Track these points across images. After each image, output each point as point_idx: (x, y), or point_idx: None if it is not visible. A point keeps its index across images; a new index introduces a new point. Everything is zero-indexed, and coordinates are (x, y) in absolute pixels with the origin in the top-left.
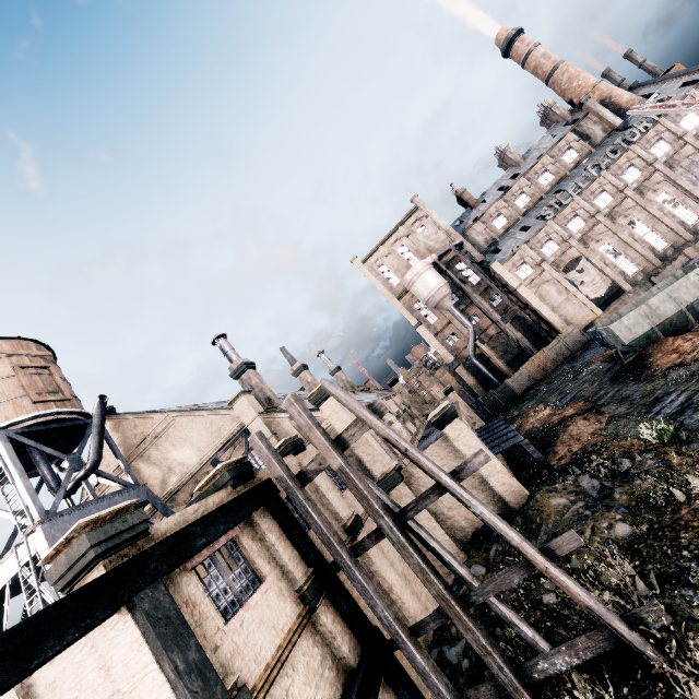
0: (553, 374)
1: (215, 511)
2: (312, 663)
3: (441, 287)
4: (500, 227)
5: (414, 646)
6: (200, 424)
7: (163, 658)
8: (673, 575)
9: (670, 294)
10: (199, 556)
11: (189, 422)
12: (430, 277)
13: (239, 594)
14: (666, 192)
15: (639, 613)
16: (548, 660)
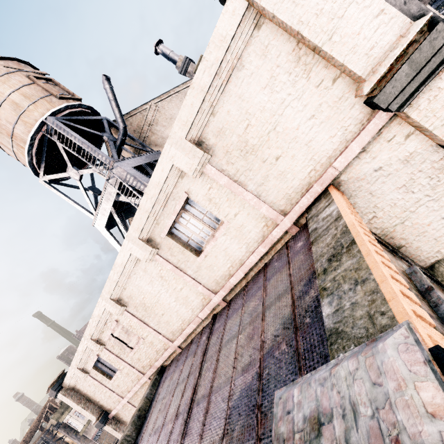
0: None
1: None
2: None
3: None
4: None
5: None
6: (177, 101)
7: None
8: None
9: None
10: None
11: (168, 103)
12: None
13: None
14: None
15: None
16: None
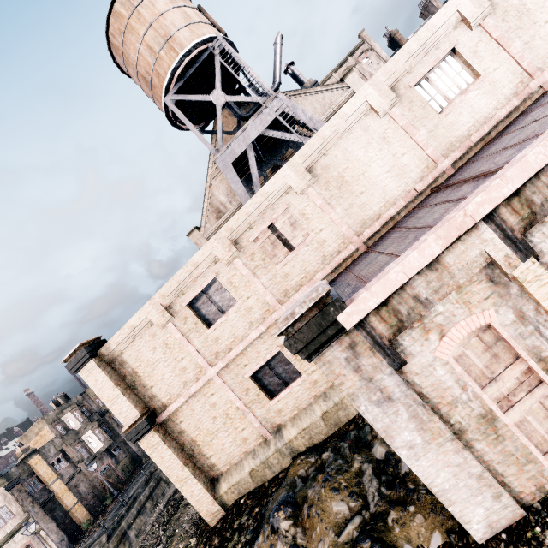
0: None
1: None
2: None
3: None
4: None
5: None
6: (313, 100)
7: None
8: None
9: None
10: None
11: (304, 99)
12: None
13: None
14: None
15: None
16: None
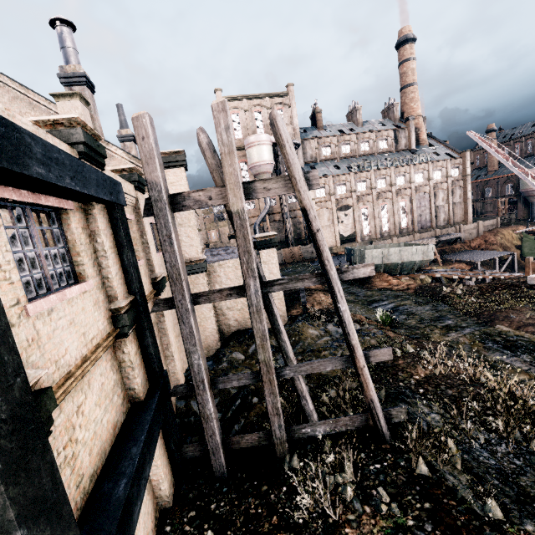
0: (298, 263)
1: (64, 154)
2: (106, 386)
3: (269, 164)
4: (324, 155)
5: (211, 395)
6: None
7: None
8: (393, 394)
9: (401, 251)
10: (15, 190)
11: None
12: (267, 151)
13: (50, 278)
14: (406, 203)
15: (392, 411)
16: (313, 427)
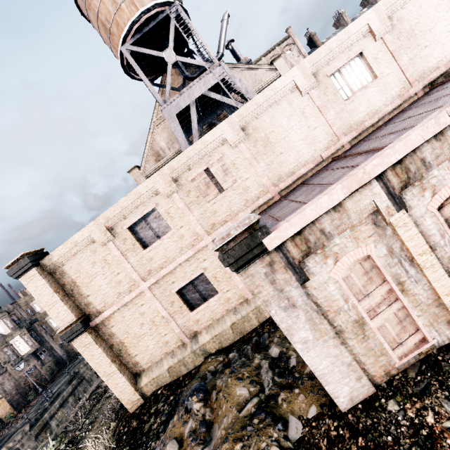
0: None
1: None
2: None
3: None
4: None
5: None
6: (247, 74)
7: None
8: None
9: None
10: None
11: (239, 72)
12: None
13: None
14: None
15: None
16: None
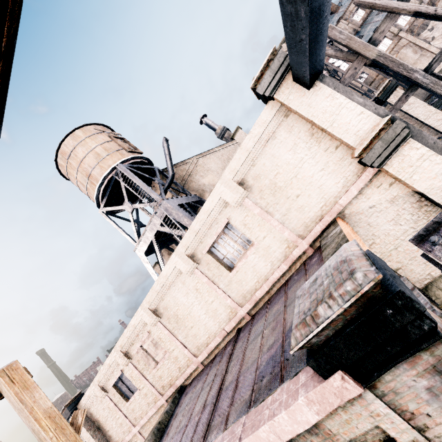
0: None
1: None
2: None
3: None
4: (359, 19)
5: None
6: (215, 158)
7: (352, 94)
8: None
9: None
10: None
11: (207, 159)
12: None
13: None
14: None
15: None
16: None
